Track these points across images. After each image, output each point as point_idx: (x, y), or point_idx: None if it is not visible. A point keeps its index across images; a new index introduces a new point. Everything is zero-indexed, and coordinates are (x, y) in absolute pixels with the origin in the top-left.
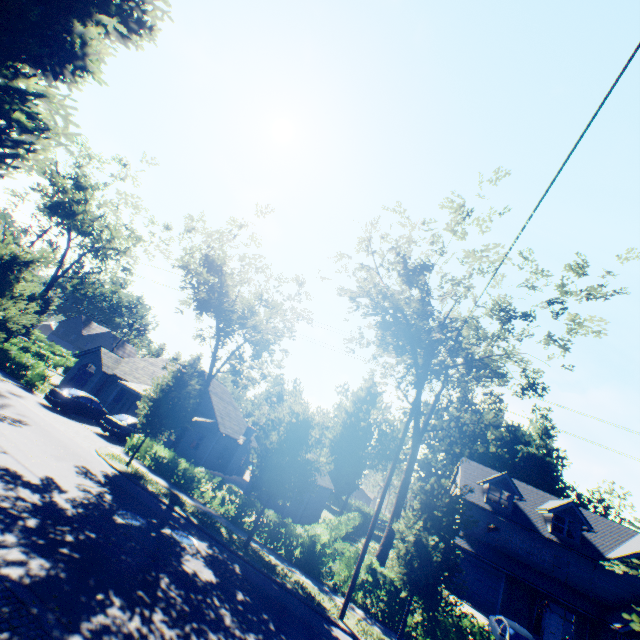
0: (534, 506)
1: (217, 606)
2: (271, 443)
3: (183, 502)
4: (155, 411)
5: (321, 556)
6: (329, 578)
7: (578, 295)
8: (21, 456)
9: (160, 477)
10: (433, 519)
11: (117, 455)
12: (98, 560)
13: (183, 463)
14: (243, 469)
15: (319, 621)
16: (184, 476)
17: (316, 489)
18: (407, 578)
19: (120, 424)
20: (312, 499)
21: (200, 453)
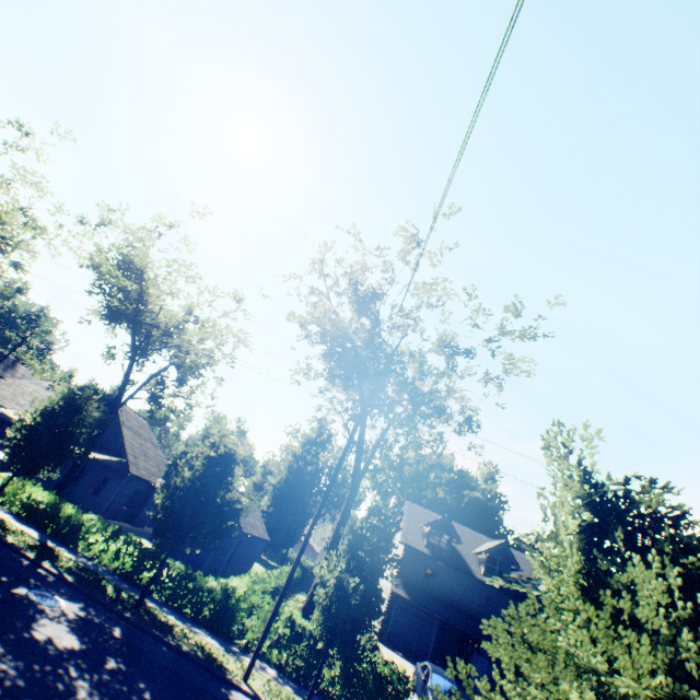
0: (471, 548)
1: (72, 677)
2: (182, 480)
3: (58, 556)
4: (30, 441)
5: (234, 612)
6: (241, 636)
7: (512, 335)
8: None
9: (31, 527)
10: (358, 560)
11: None
12: None
13: (67, 509)
14: None
15: (216, 685)
16: (67, 525)
17: (245, 539)
18: (323, 626)
19: None
20: (240, 551)
21: (101, 499)
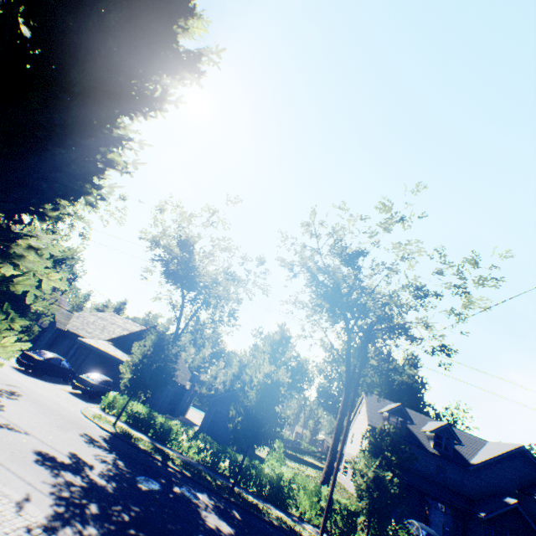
0: (419, 427)
1: None
2: (250, 401)
3: (170, 455)
4: (139, 375)
5: (288, 491)
6: (296, 509)
7: (477, 283)
8: (39, 434)
9: (140, 432)
10: (383, 457)
11: (100, 415)
12: (157, 535)
13: (159, 417)
14: (186, 409)
15: None
16: (161, 429)
17: None
18: (370, 507)
19: (92, 383)
20: None
21: (155, 400)
